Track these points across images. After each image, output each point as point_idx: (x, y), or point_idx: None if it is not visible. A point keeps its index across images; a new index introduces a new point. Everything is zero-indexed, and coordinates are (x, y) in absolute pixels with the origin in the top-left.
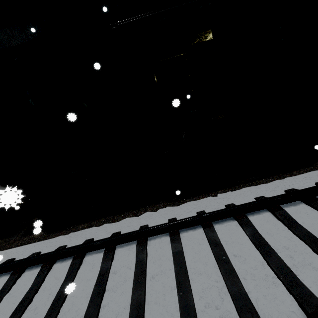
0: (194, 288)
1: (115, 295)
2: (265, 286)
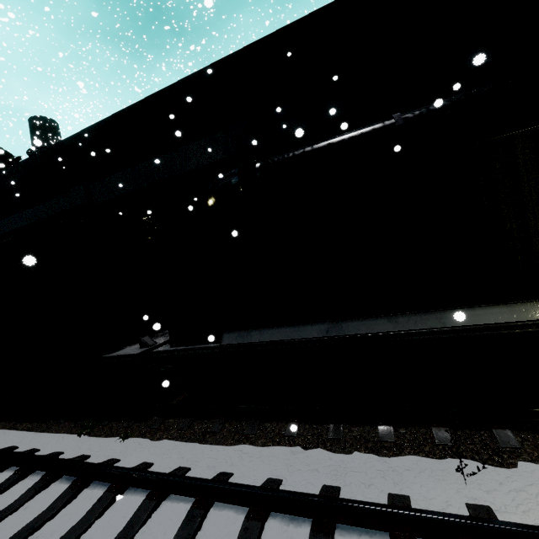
0: None
1: None
2: None
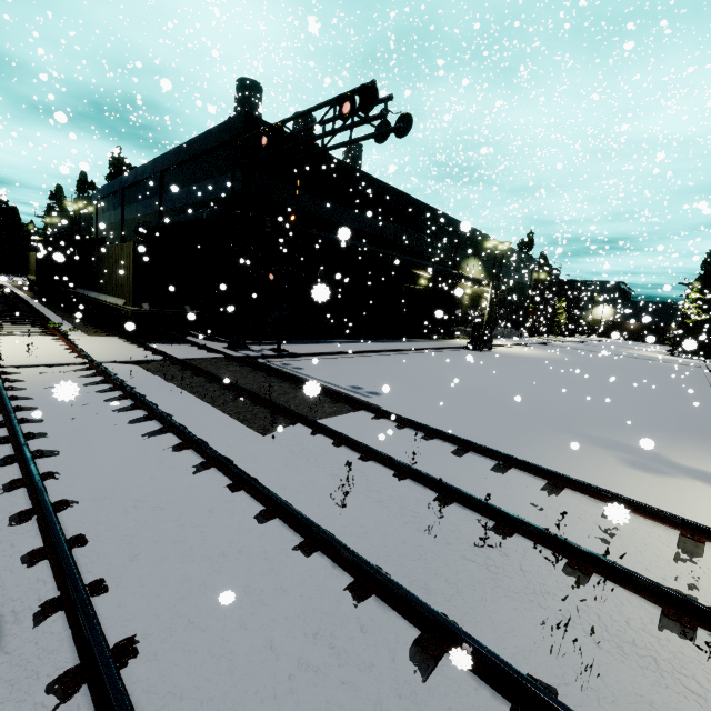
0: None
1: None
2: None
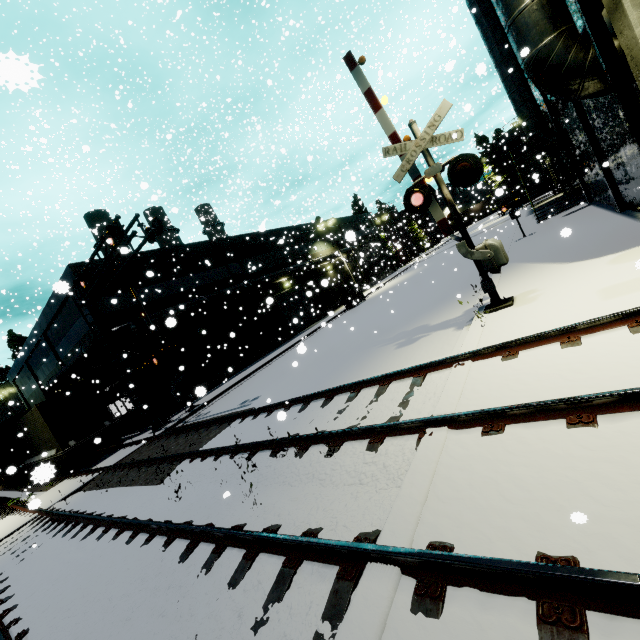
0: None
1: None
2: None
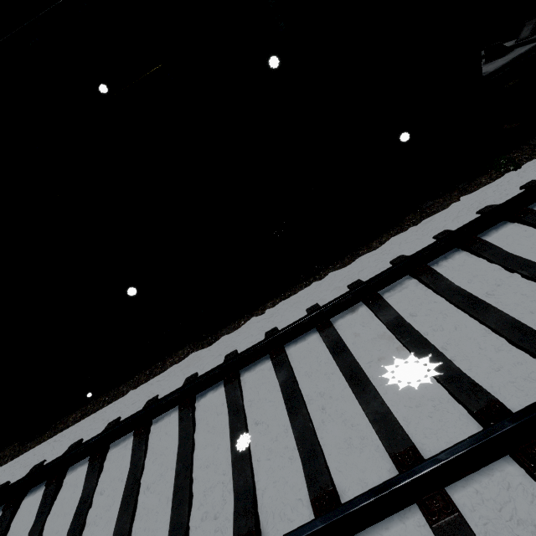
0: (196, 492)
1: (97, 530)
2: (279, 467)
